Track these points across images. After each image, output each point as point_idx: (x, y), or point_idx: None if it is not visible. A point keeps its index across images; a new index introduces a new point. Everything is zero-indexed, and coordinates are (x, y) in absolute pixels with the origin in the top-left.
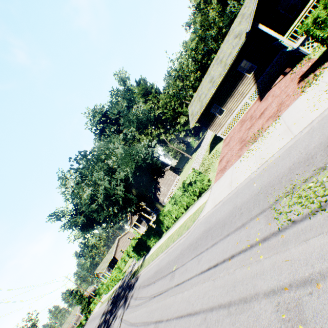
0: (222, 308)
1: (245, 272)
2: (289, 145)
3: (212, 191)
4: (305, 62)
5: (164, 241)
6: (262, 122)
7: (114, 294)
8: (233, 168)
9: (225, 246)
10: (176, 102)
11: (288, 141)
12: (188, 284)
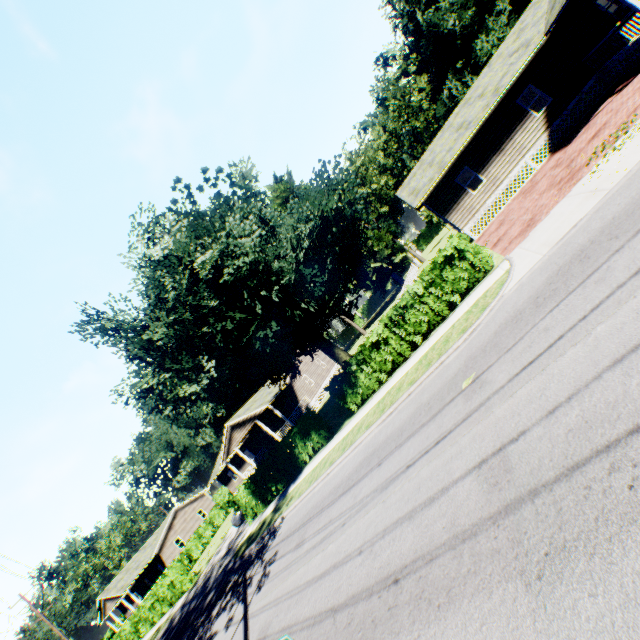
0: None
1: None
2: None
3: (516, 255)
4: None
5: (361, 418)
6: (614, 127)
7: (165, 629)
8: (575, 192)
9: None
10: None
11: None
12: (593, 318)
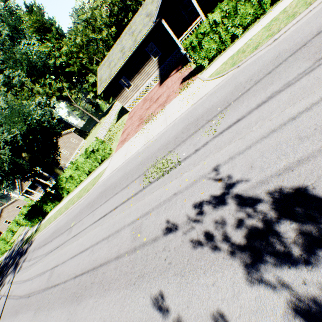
0: (104, 240)
1: (121, 215)
2: (163, 132)
3: (112, 159)
4: (188, 67)
5: (64, 205)
6: (156, 107)
7: None
8: (130, 142)
9: (113, 201)
10: (84, 55)
11: (163, 129)
12: (83, 233)
